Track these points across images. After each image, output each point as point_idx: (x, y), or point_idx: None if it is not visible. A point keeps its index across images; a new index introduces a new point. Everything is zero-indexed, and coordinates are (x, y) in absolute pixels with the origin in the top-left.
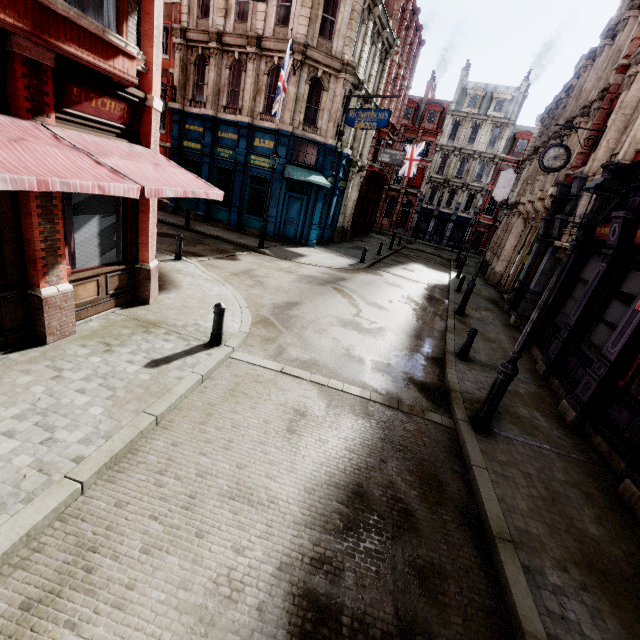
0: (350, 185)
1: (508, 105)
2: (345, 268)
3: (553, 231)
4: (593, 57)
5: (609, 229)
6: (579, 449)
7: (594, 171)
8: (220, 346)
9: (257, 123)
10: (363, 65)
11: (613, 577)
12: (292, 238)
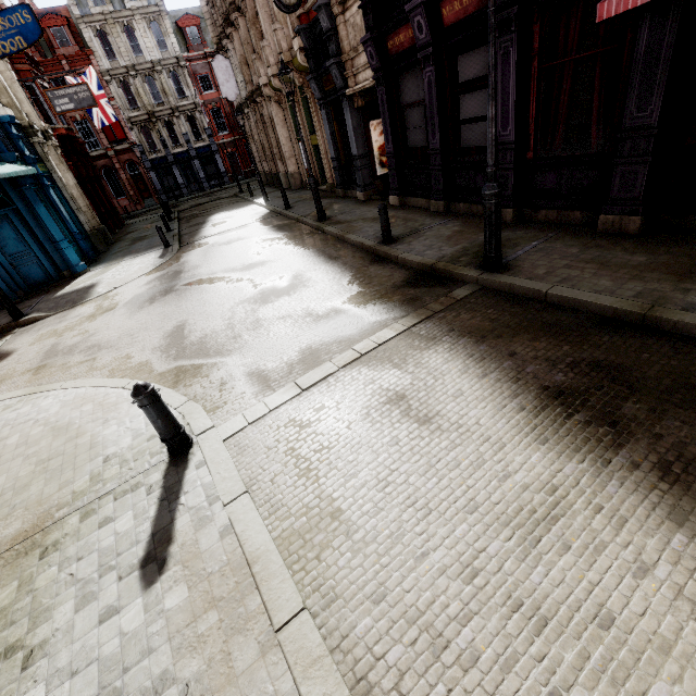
0: (53, 165)
1: None
2: (161, 263)
3: (335, 83)
4: None
5: (404, 34)
6: (543, 230)
7: None
8: (194, 443)
9: None
10: None
11: (694, 269)
12: (46, 280)
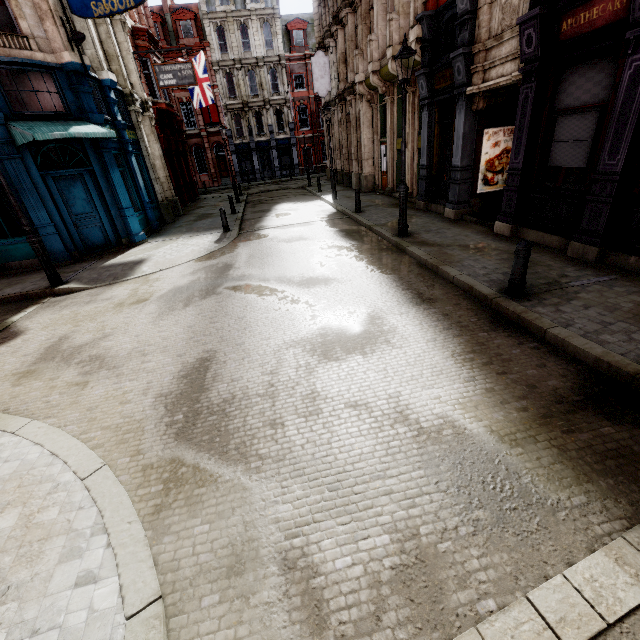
0: (143, 134)
1: None
2: (215, 249)
3: (454, 78)
4: None
5: (604, 5)
6: None
7: None
8: None
9: None
10: None
11: None
12: (104, 244)
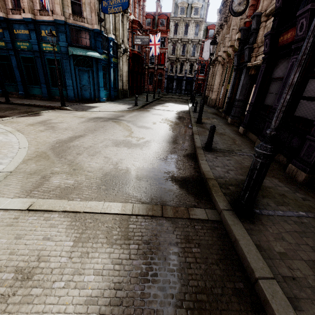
0: (120, 61)
1: (200, 10)
2: (125, 110)
3: (244, 58)
4: None
5: (291, 32)
6: None
7: (265, 9)
8: None
9: (38, 18)
10: None
11: None
12: (89, 98)
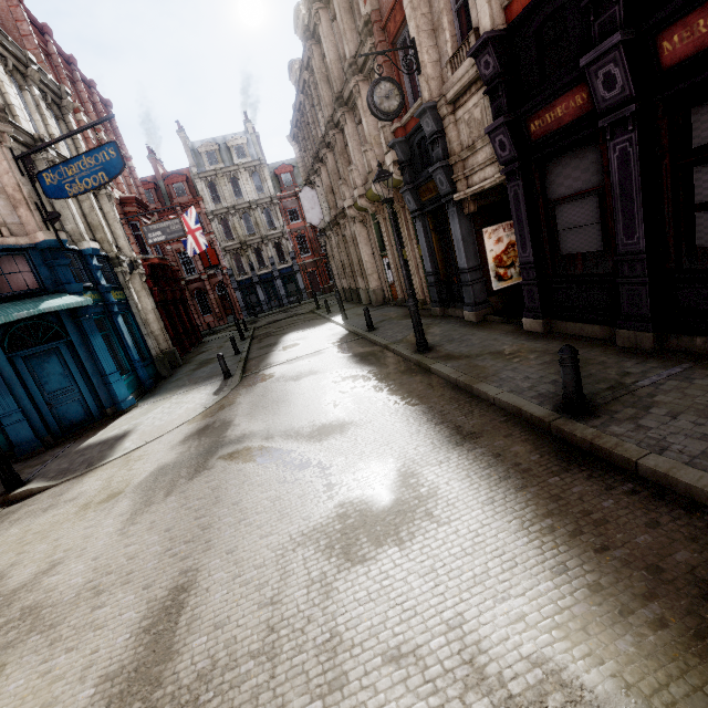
0: (131, 292)
1: (248, 149)
2: (213, 403)
3: (439, 189)
4: (310, 36)
5: (566, 104)
6: None
7: (437, 94)
8: None
9: None
10: (23, 116)
11: None
12: (85, 419)
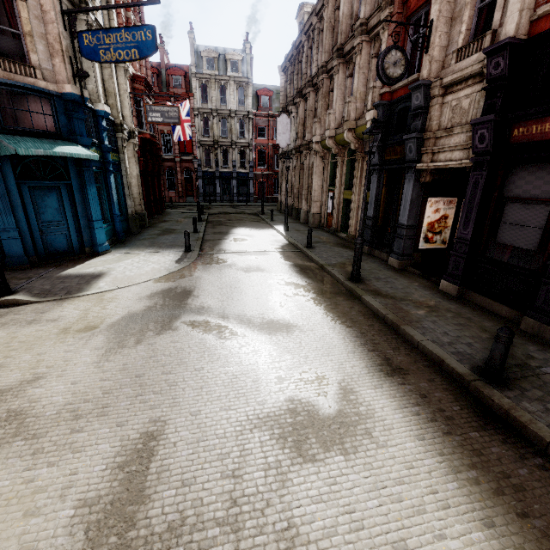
0: (125, 157)
1: (241, 66)
2: (175, 269)
3: (406, 154)
4: None
5: None
6: None
7: (434, 75)
8: None
9: None
10: None
11: None
12: (66, 250)
